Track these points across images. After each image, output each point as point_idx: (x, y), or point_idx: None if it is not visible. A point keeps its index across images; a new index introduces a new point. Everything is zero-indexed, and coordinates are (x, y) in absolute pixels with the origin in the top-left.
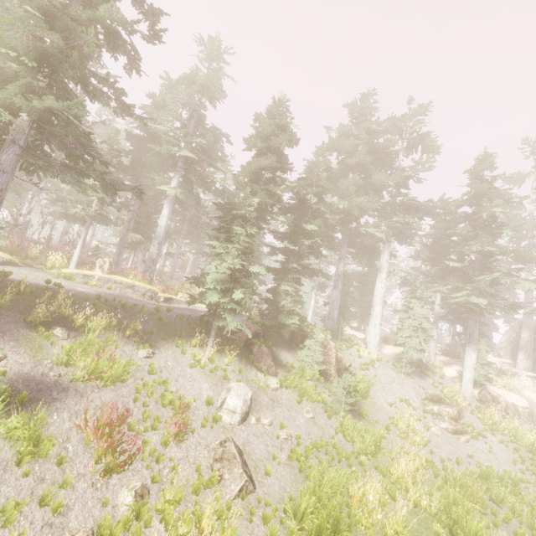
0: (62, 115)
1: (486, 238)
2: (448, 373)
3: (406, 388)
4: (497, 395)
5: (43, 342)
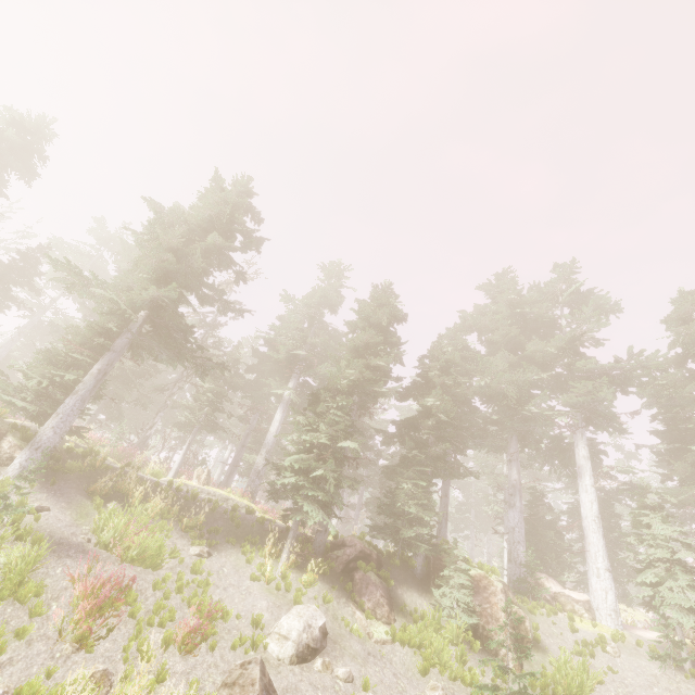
0: (164, 304)
1: None
2: None
3: None
4: None
5: (92, 510)
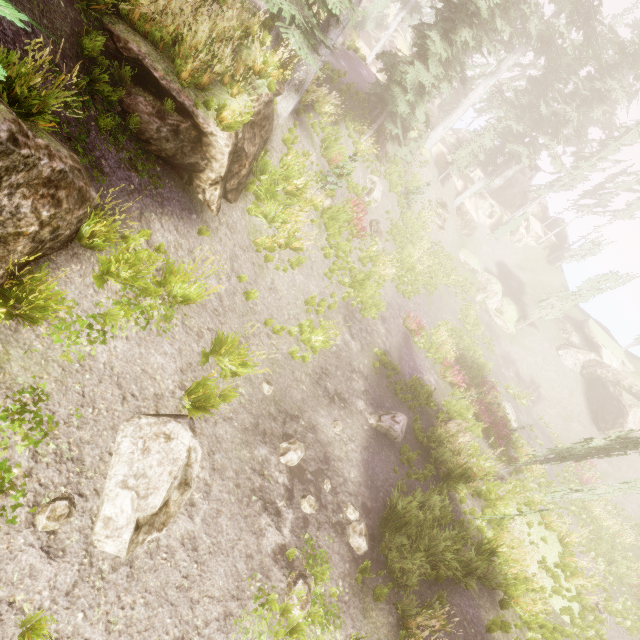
0: None
1: (583, 116)
2: (456, 184)
3: (433, 191)
4: (469, 212)
5: (310, 129)
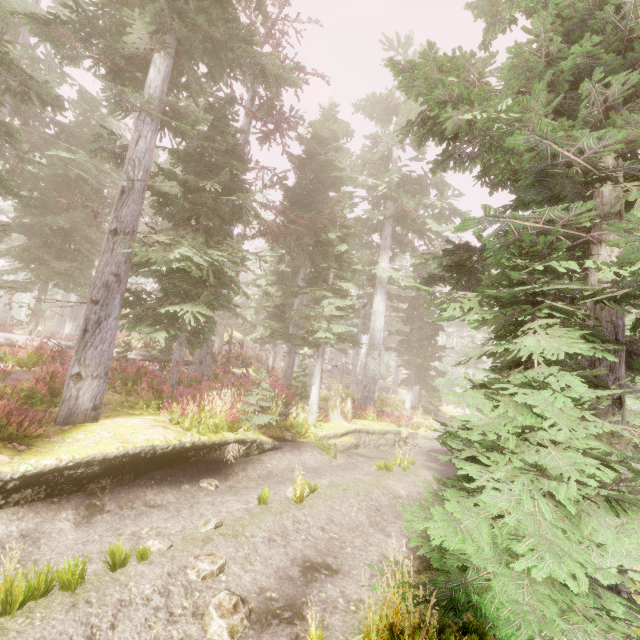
0: None
1: None
2: None
3: None
4: None
5: None
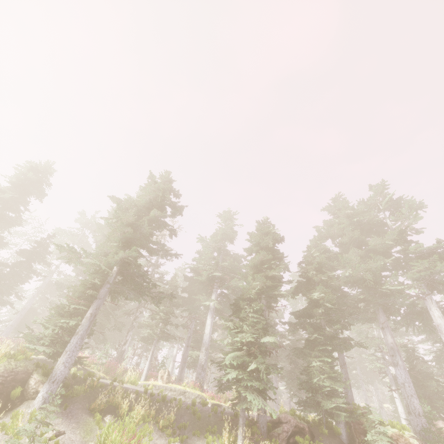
0: (128, 261)
1: None
2: None
3: None
4: None
5: (94, 426)
